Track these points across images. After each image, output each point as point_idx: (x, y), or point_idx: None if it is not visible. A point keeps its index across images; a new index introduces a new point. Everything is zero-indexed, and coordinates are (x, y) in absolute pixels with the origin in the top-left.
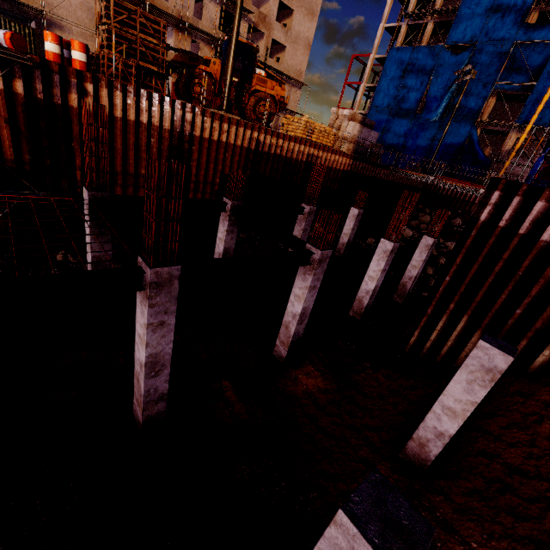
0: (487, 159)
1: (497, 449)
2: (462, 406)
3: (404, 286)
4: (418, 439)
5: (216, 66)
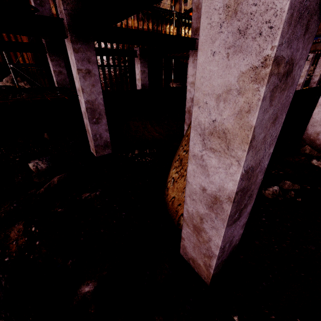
0: None
1: None
2: None
3: None
4: None
5: None
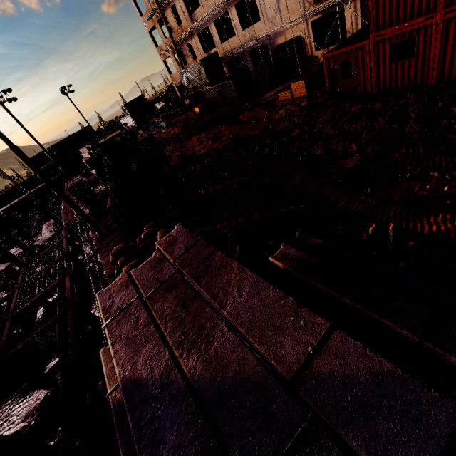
0: None
1: None
2: None
3: None
4: None
5: None
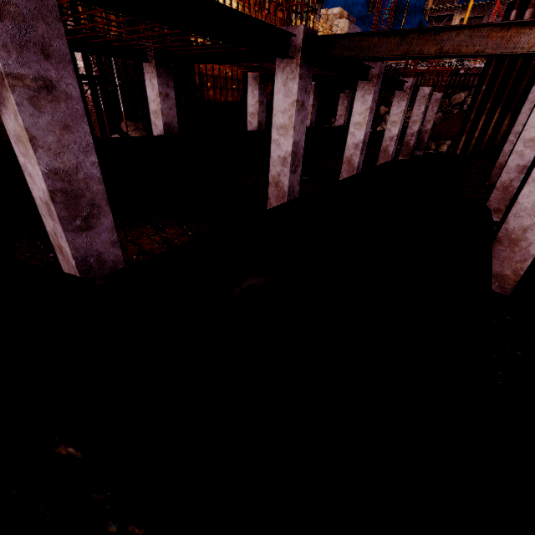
0: None
1: None
2: None
3: (422, 140)
4: (499, 165)
5: None
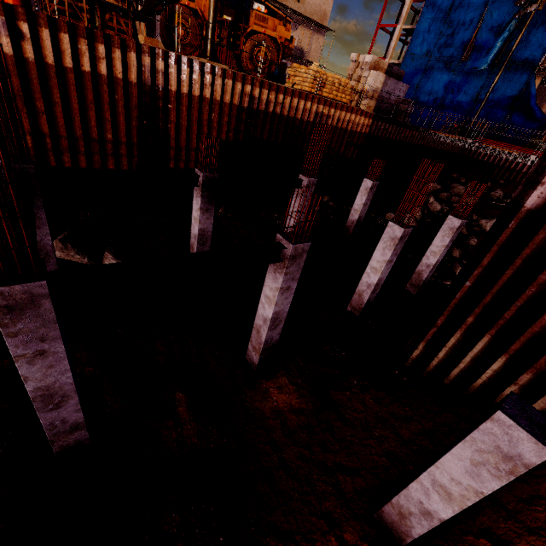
0: (545, 117)
1: (508, 533)
2: (461, 490)
3: (419, 275)
4: (398, 507)
5: (203, 1)
